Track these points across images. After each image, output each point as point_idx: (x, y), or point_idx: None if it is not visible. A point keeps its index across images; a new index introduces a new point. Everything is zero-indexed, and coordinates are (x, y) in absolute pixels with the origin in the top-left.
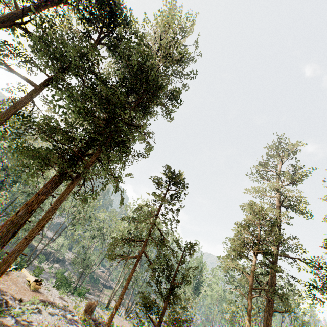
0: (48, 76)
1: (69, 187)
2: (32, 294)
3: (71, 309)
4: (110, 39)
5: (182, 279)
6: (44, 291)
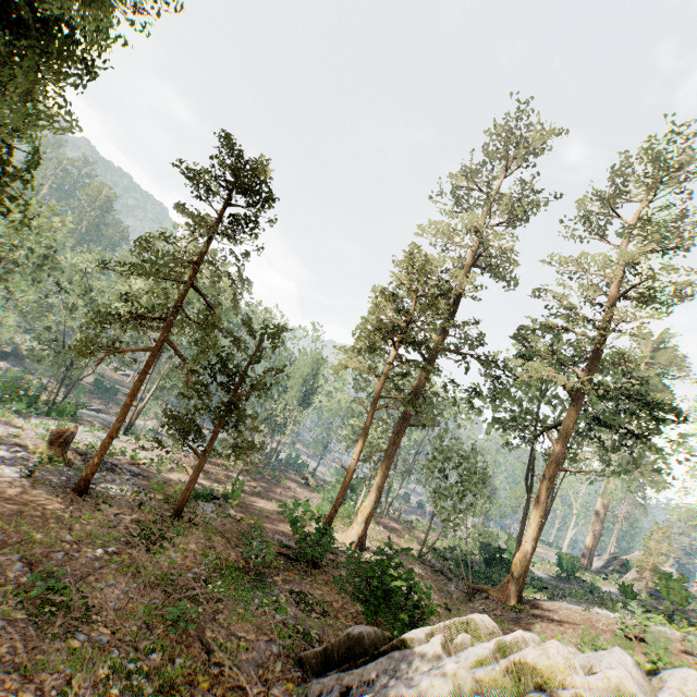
0: None
1: None
2: None
3: (20, 442)
4: None
5: (250, 387)
6: None
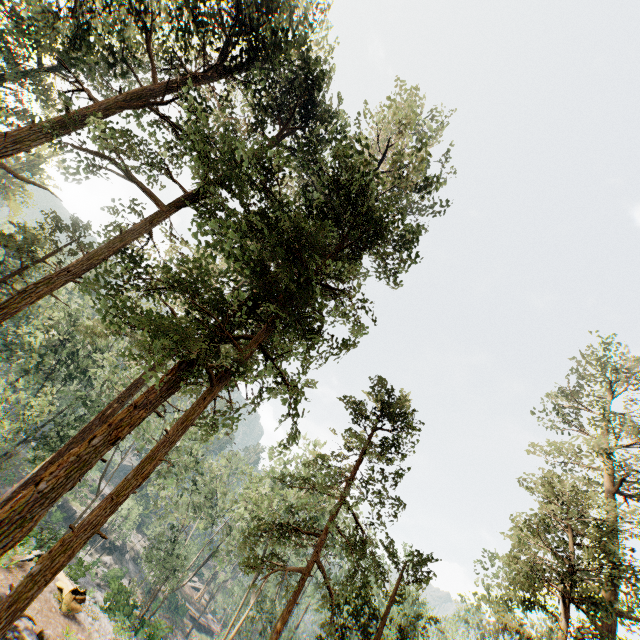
0: (183, 191)
1: (205, 400)
2: (64, 622)
3: None
4: (296, 137)
5: None
6: (86, 618)
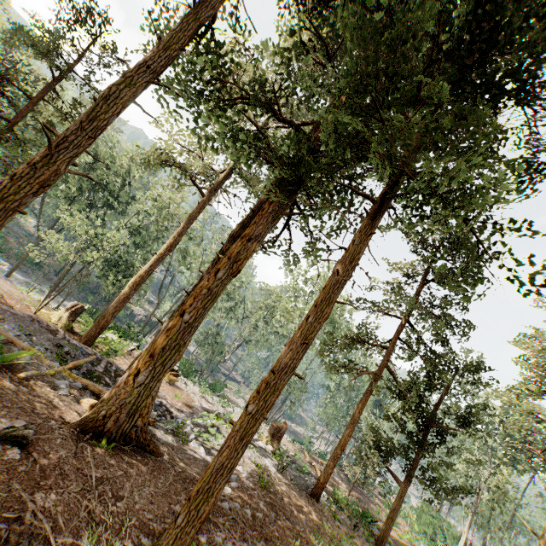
0: None
1: (368, 234)
2: (171, 389)
3: None
4: None
5: (461, 424)
6: (181, 385)
